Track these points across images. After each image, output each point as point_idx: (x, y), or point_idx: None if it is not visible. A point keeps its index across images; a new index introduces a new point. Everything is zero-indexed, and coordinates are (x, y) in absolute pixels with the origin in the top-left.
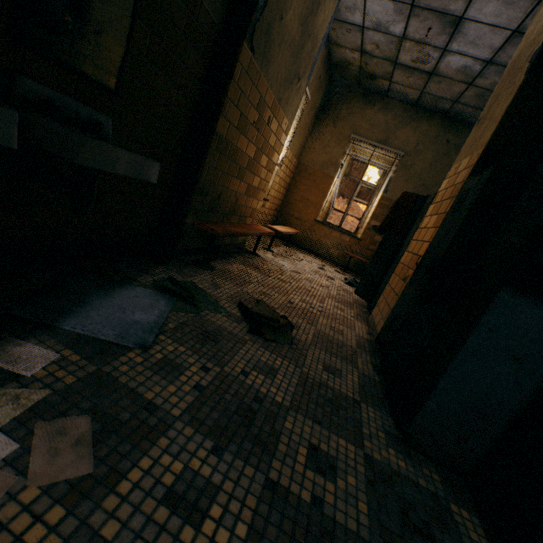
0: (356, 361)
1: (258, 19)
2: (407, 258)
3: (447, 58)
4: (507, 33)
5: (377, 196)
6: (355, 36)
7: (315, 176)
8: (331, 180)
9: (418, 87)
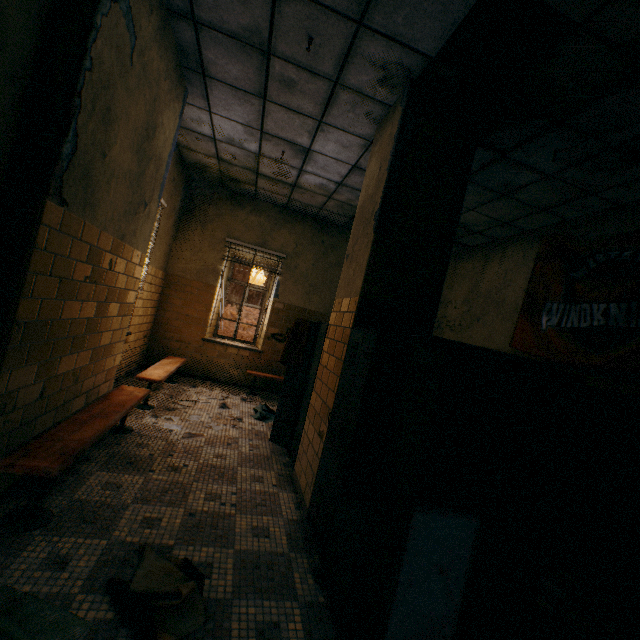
0: (294, 582)
1: (66, 169)
2: (317, 402)
3: (305, 176)
4: (349, 166)
5: (270, 300)
6: (207, 145)
7: (192, 287)
8: (213, 289)
9: (285, 195)
